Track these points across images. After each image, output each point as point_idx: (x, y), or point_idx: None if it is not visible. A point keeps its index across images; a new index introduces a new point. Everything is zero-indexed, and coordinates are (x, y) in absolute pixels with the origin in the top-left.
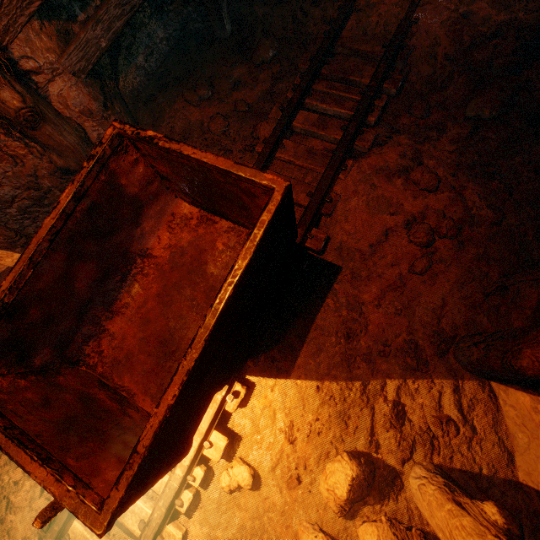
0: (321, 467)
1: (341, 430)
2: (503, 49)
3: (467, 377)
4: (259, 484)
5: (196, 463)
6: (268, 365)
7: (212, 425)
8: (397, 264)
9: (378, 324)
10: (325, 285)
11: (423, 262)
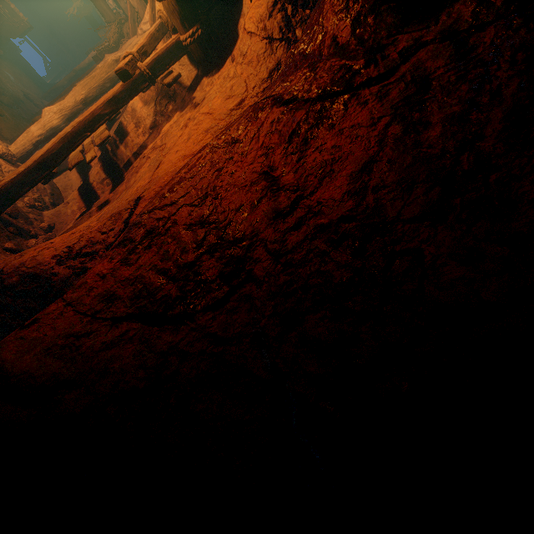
0: None
1: None
2: (8, 93)
3: None
4: None
5: None
6: None
7: None
8: None
9: None
10: None
11: None
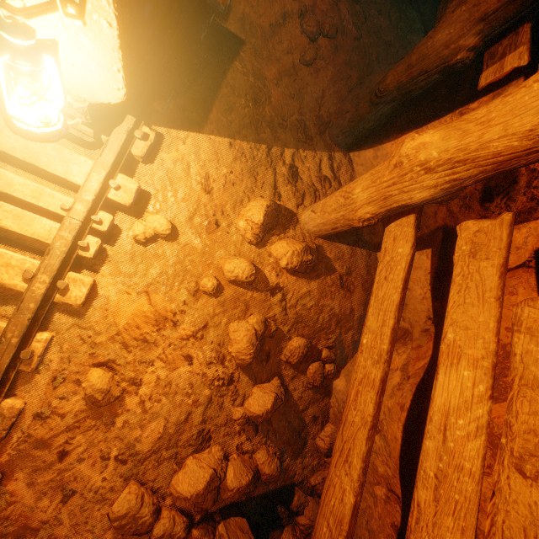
0: (236, 214)
1: (251, 185)
2: None
3: (336, 150)
4: (177, 235)
5: (101, 205)
6: (178, 117)
7: (117, 166)
8: (291, 54)
9: (278, 101)
10: (232, 49)
11: (312, 52)
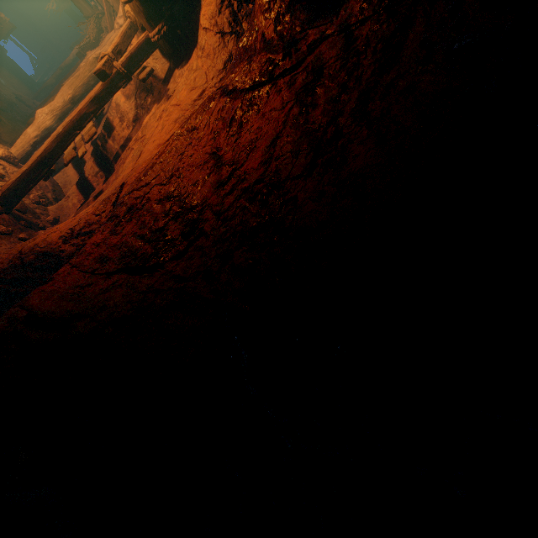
0: None
1: None
2: (1, 98)
3: None
4: None
5: None
6: None
7: None
8: None
9: None
10: None
11: None
